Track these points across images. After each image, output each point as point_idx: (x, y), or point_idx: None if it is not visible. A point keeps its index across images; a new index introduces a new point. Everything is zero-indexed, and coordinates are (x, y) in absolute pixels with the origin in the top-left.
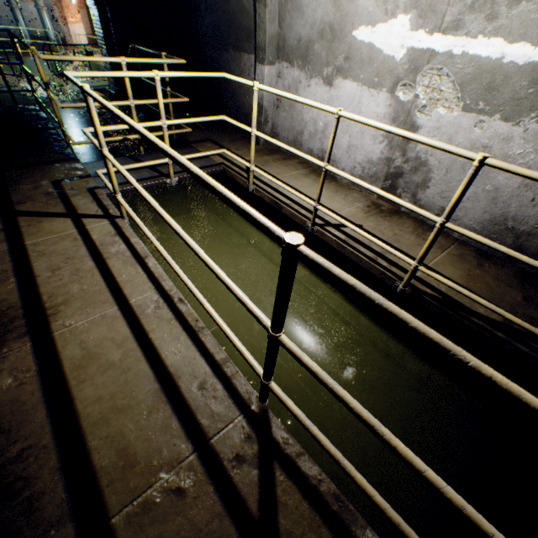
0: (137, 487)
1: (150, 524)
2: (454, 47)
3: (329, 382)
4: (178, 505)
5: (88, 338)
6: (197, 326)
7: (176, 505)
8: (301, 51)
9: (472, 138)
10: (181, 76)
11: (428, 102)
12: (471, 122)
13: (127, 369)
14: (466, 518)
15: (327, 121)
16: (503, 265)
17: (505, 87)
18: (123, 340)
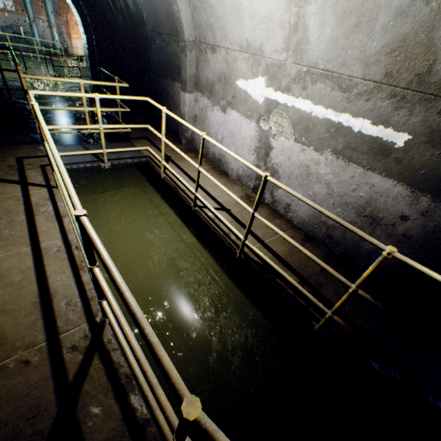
0: (1, 357)
1: (1, 378)
2: (288, 101)
3: (108, 295)
4: (23, 370)
5: (3, 265)
6: (81, 265)
7: (21, 370)
8: (208, 87)
9: (300, 159)
10: (115, 98)
11: (277, 132)
12: (299, 149)
13: (22, 287)
14: (139, 364)
15: (223, 135)
16: (320, 246)
17: (314, 130)
18: (27, 269)
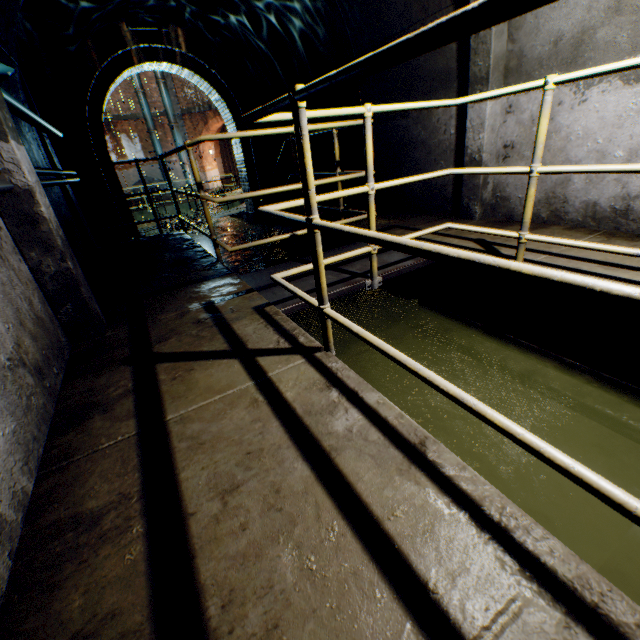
0: None
1: None
2: None
3: None
4: None
5: None
6: None
7: None
8: (561, 56)
9: None
10: (399, 108)
11: None
12: None
13: None
14: None
15: (637, 143)
16: None
17: None
18: None
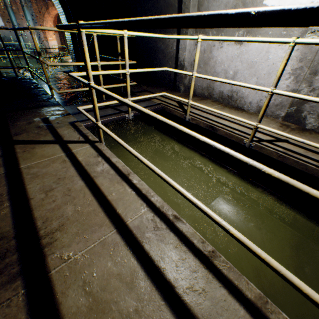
0: None
1: None
2: None
3: None
4: None
5: (91, 276)
6: (206, 250)
7: None
8: None
9: None
10: (141, 35)
11: None
12: None
13: None
14: None
15: (236, 69)
16: None
17: None
18: (132, 277)
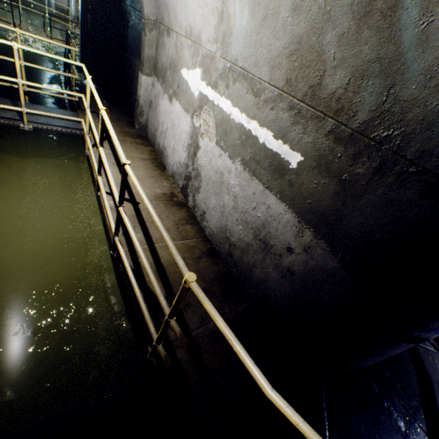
0: None
1: None
2: (215, 99)
3: None
4: None
5: None
6: None
7: None
8: (163, 73)
9: (218, 164)
10: (40, 53)
11: (204, 131)
12: (218, 153)
13: None
14: None
15: (167, 126)
16: (219, 264)
17: (231, 135)
18: None
